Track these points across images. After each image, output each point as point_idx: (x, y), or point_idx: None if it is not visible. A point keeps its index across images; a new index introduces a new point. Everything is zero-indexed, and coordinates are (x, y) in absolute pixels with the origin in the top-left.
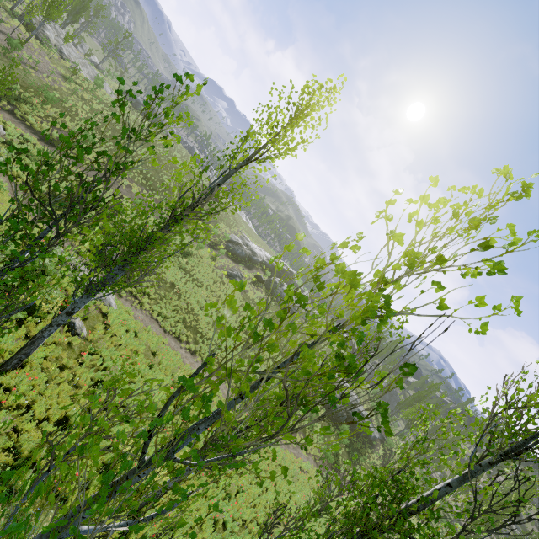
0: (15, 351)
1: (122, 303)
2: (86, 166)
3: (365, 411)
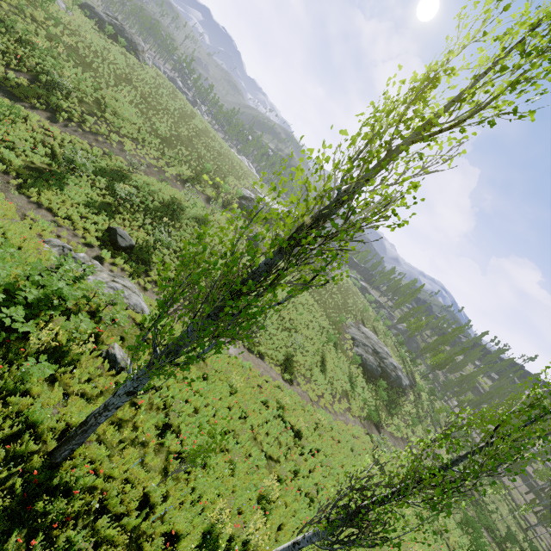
0: (58, 426)
1: (150, 299)
2: (62, 120)
3: (396, 362)
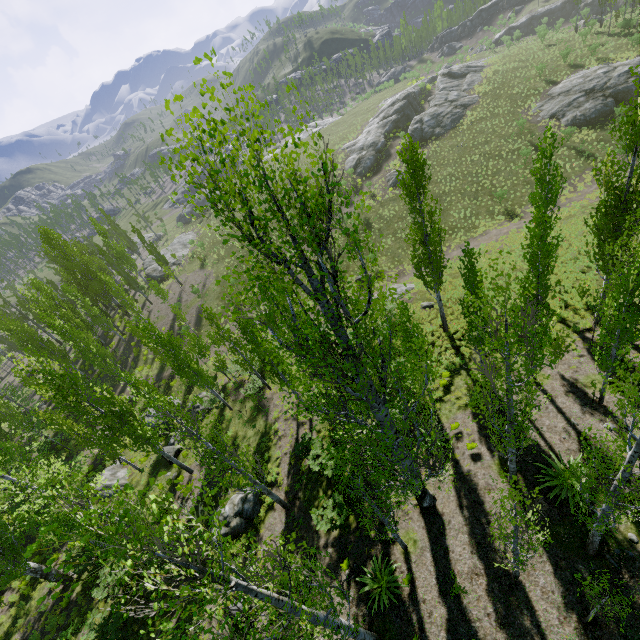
0: (438, 327)
1: (405, 281)
2: None
3: (628, 64)
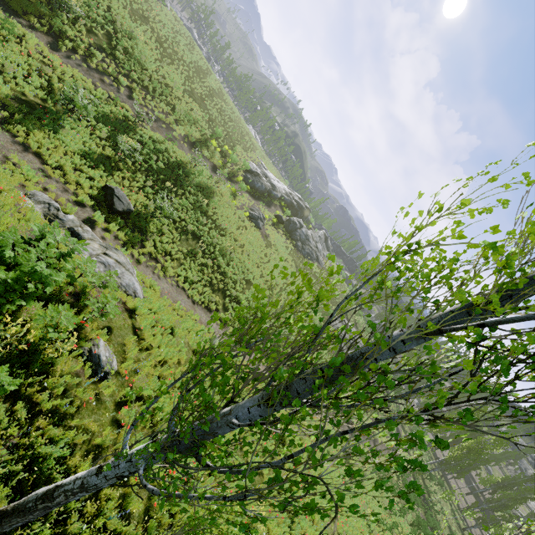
0: (13, 470)
1: (144, 275)
2: (65, 50)
3: None
